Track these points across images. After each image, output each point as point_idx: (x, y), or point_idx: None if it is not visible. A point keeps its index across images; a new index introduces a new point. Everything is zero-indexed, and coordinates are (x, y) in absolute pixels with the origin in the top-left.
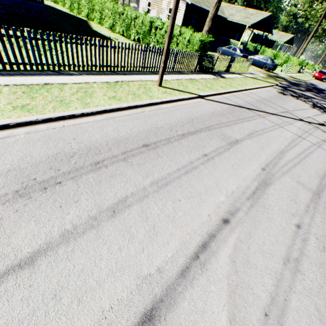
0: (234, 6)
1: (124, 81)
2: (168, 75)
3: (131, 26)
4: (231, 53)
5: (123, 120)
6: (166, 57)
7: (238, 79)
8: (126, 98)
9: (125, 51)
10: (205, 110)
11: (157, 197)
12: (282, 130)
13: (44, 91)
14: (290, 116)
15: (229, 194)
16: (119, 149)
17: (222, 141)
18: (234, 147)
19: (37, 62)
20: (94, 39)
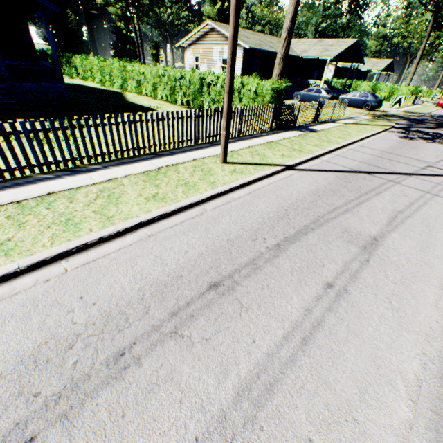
0: (305, 41)
1: (169, 165)
2: (234, 143)
3: (175, 89)
4: (314, 97)
5: (170, 237)
6: (228, 121)
7: (335, 130)
8: (174, 194)
9: (168, 122)
10: (301, 188)
11: (254, 441)
12: (439, 200)
13: (43, 207)
14: (438, 172)
15: (415, 390)
16: (165, 305)
17: (350, 245)
18: (375, 255)
19: (40, 162)
20: (121, 115)
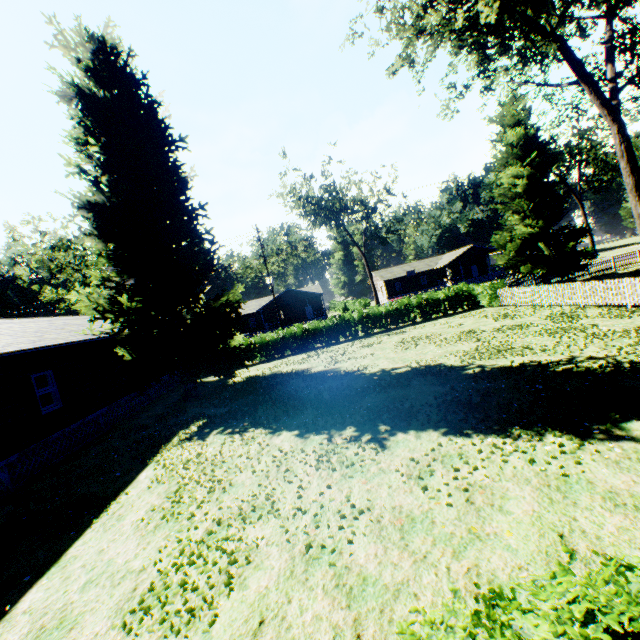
0: None
1: None
2: None
3: None
4: None
5: None
6: None
7: None
8: None
9: None
10: None
11: None
12: None
13: None
14: None
15: None
16: None
17: None
18: None
19: None
20: None
